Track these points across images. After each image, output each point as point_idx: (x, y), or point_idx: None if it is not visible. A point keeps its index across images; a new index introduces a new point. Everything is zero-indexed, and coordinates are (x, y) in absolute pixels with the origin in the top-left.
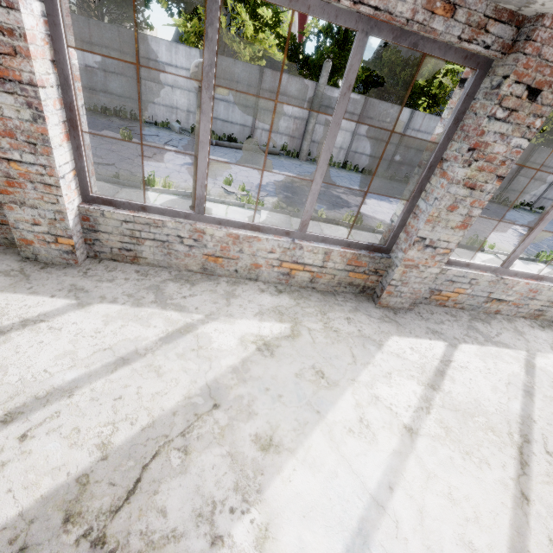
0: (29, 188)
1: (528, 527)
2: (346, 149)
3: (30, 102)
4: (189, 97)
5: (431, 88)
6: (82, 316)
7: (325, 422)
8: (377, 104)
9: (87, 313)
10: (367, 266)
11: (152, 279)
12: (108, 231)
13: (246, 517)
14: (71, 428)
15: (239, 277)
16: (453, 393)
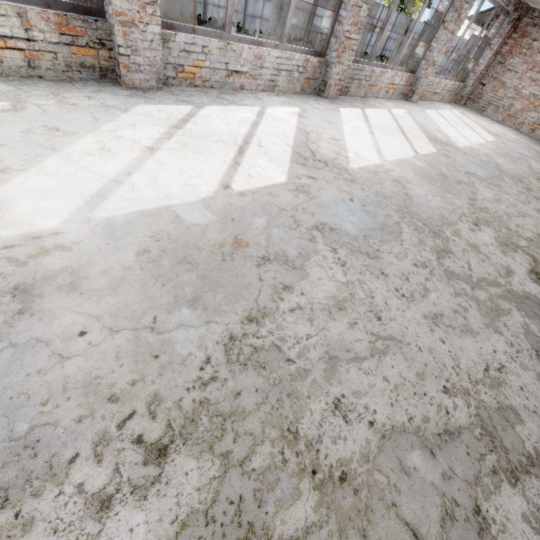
0: None
1: (236, 173)
2: None
3: None
4: None
5: None
6: None
7: (61, 153)
8: None
9: None
10: (87, 35)
11: None
12: None
13: None
14: None
15: None
16: (194, 129)
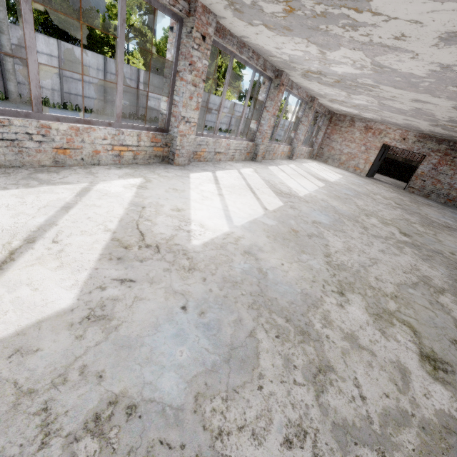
0: None
1: (262, 203)
2: (60, 91)
3: None
4: None
5: (109, 39)
6: None
7: (192, 200)
8: (71, 48)
9: None
10: (161, 142)
11: (18, 174)
12: None
13: (192, 225)
14: (79, 232)
15: (86, 165)
16: (224, 184)
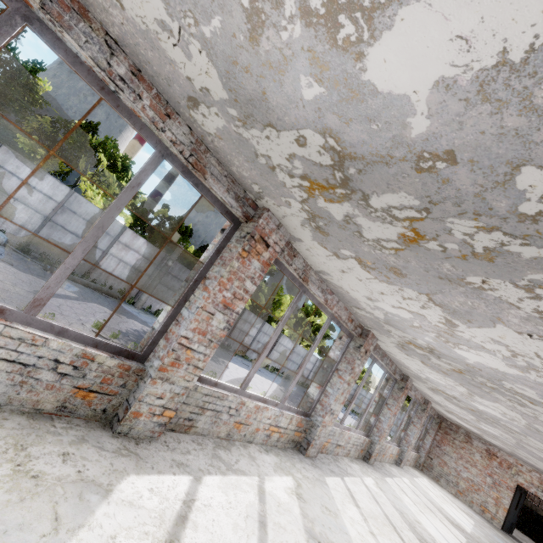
0: (183, 368)
1: None
2: None
3: (229, 320)
4: (33, 215)
5: None
6: (209, 490)
7: (353, 539)
8: None
9: (208, 486)
10: (303, 426)
11: (207, 448)
12: (189, 402)
13: None
14: None
15: (244, 441)
16: (364, 508)
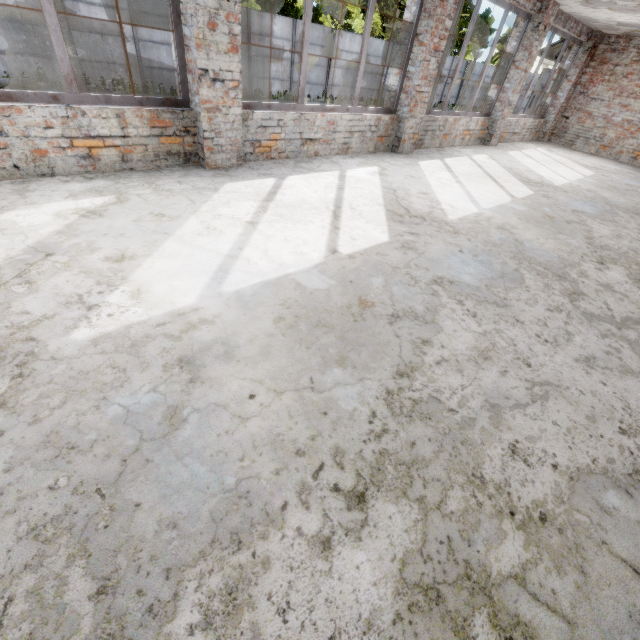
0: None
1: (338, 238)
2: (137, 66)
3: None
4: None
5: None
6: None
7: (174, 236)
8: None
9: None
10: (174, 125)
11: None
12: None
13: (117, 291)
14: None
15: (27, 176)
16: (284, 200)
